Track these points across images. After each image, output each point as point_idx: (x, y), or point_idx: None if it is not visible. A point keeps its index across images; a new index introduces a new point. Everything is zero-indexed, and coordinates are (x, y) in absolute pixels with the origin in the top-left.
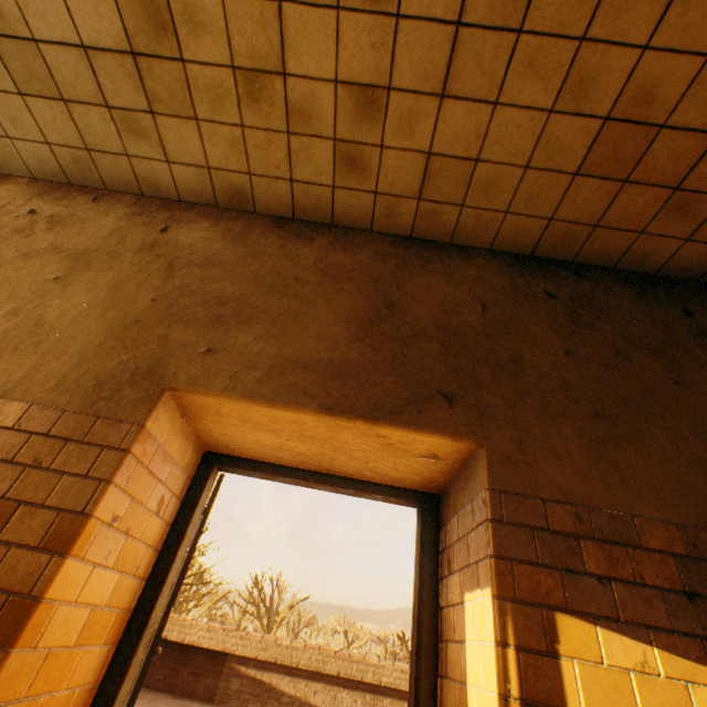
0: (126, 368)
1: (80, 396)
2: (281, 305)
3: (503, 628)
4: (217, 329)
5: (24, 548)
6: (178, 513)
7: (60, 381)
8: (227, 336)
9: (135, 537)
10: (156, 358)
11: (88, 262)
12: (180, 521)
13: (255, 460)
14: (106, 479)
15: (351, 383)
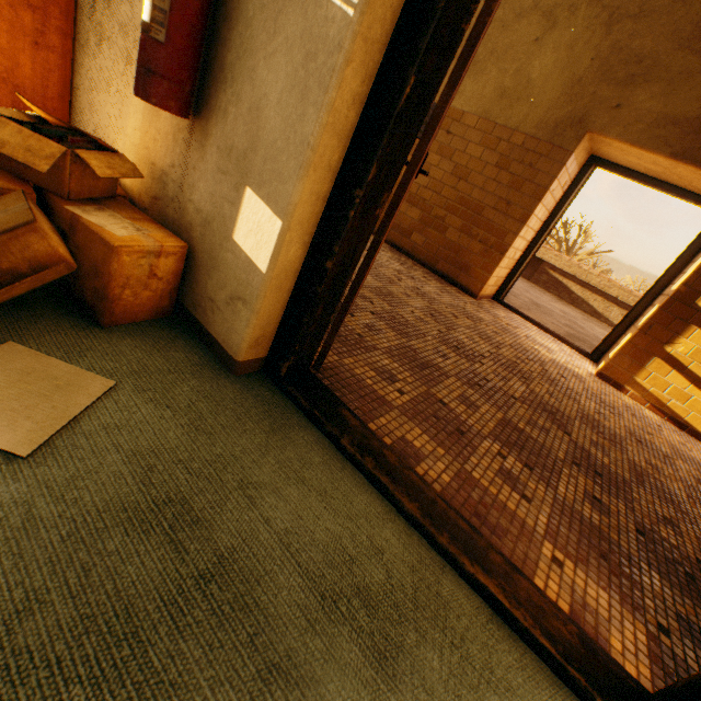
0: (569, 117)
1: (546, 133)
2: (682, 64)
3: (699, 268)
4: (626, 89)
5: (527, 197)
6: (568, 187)
7: (538, 123)
8: (631, 95)
9: (553, 197)
10: (585, 111)
11: (555, 21)
12: (568, 192)
13: (618, 165)
14: (555, 177)
15: (700, 140)
